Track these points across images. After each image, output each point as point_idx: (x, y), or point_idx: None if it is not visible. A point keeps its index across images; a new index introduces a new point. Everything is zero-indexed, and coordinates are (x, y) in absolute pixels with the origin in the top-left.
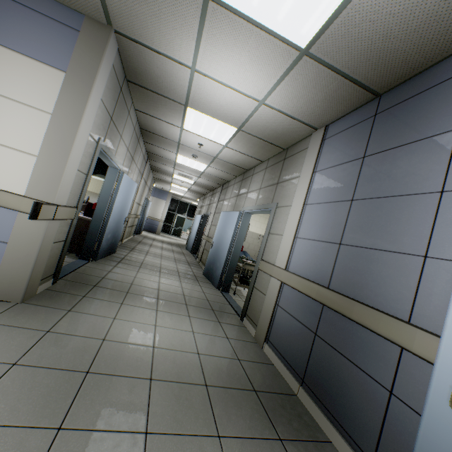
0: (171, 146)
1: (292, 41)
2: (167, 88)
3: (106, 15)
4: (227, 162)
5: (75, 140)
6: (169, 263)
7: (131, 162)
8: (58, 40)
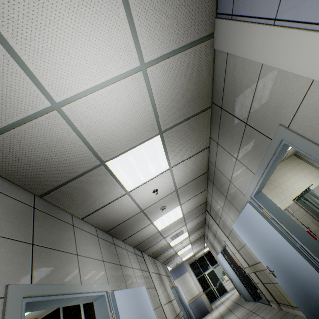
0: (141, 220)
1: None
2: (70, 163)
3: None
4: (187, 183)
5: None
6: None
7: (120, 270)
8: None
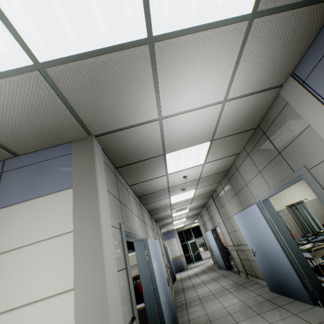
0: (164, 194)
1: (238, 15)
2: (145, 151)
3: (84, 129)
4: (209, 175)
5: (102, 241)
6: (229, 300)
7: (144, 226)
8: (59, 169)
